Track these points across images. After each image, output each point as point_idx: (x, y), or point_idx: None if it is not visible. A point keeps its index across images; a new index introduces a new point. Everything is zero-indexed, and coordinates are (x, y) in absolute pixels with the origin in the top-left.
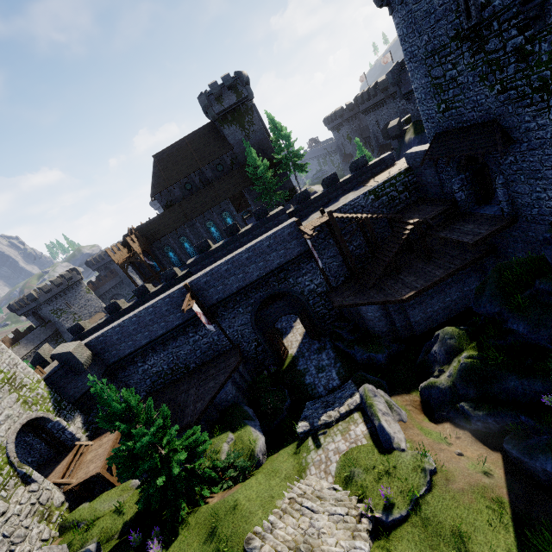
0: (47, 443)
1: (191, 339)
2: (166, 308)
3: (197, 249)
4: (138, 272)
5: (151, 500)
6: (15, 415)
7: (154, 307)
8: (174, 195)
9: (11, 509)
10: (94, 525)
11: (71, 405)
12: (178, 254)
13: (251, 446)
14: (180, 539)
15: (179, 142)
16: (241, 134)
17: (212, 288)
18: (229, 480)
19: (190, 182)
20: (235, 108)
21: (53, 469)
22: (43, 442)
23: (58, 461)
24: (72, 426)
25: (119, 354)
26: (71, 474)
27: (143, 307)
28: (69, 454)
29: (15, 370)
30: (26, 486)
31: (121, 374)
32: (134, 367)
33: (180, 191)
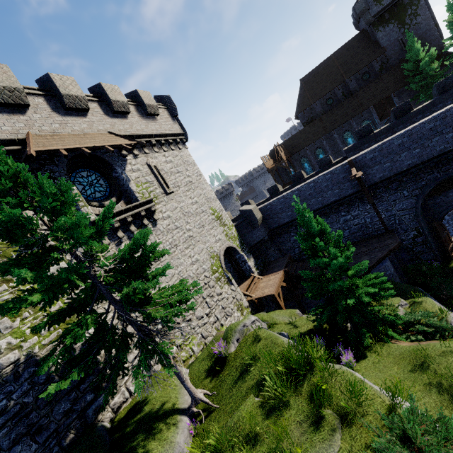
0: (234, 268)
1: (341, 218)
2: (326, 184)
3: (357, 135)
4: (277, 180)
5: (337, 317)
6: (222, 240)
7: (315, 182)
8: (315, 112)
9: (223, 294)
10: (274, 327)
11: (248, 249)
12: (312, 165)
13: (439, 314)
14: (372, 359)
15: (326, 61)
16: (398, 32)
17: (377, 165)
18: (418, 335)
19: (331, 97)
20: (395, 3)
21: (237, 286)
22: (232, 266)
23: (240, 282)
24: (249, 262)
25: (279, 221)
26: (250, 292)
27: (304, 183)
28: (247, 280)
29: (222, 213)
30: (228, 285)
31: (276, 240)
32: (288, 236)
33: (321, 107)
